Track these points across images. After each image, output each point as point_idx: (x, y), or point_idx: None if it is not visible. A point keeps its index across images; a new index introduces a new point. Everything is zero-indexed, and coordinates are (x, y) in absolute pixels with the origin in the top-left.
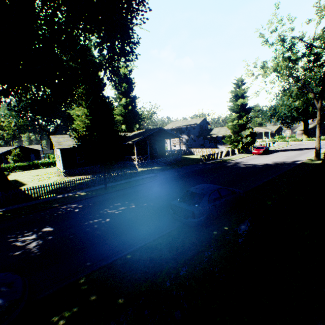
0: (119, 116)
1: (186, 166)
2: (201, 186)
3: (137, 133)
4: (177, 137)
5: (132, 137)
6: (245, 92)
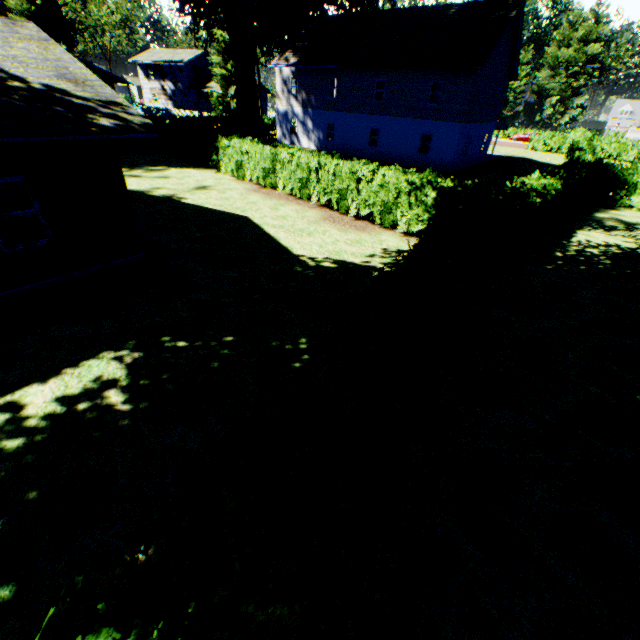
0: (21, 17)
1: None
2: None
3: None
4: (124, 83)
5: None
6: None
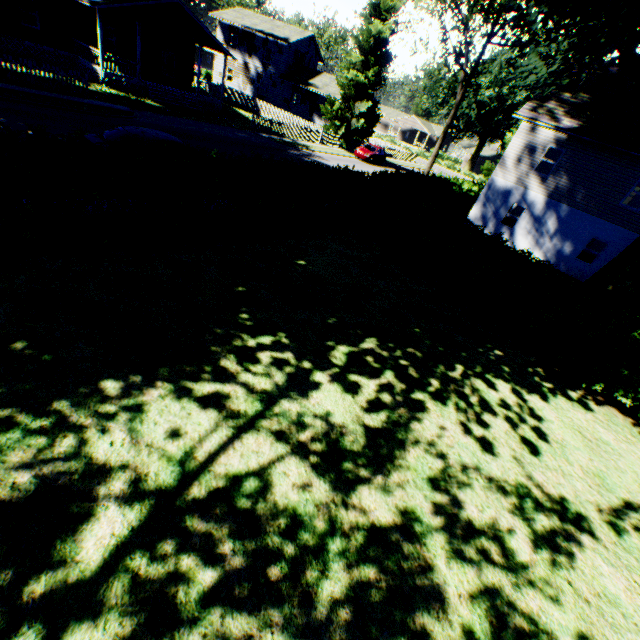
0: None
1: (216, 125)
2: (149, 130)
3: None
4: (222, 52)
5: None
6: (396, 7)
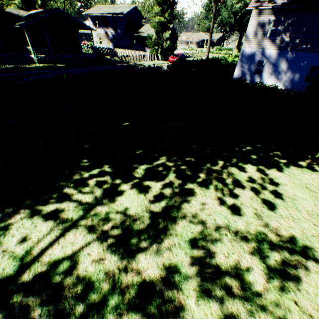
0: None
1: (93, 66)
2: (39, 76)
3: (33, 14)
4: (89, 29)
5: (23, 19)
6: None
